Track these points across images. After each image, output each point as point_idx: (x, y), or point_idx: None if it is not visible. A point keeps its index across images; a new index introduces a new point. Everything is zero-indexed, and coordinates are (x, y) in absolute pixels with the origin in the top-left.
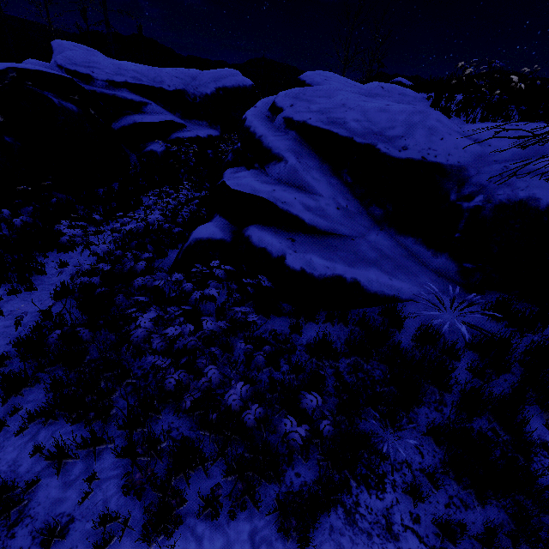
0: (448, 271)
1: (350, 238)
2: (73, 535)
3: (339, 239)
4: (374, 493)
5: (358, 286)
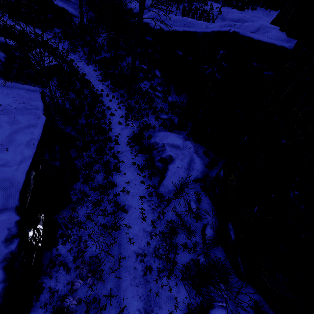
0: (93, 16)
1: (75, 4)
2: (6, 17)
3: (71, 3)
4: (50, 32)
5: (67, 11)
